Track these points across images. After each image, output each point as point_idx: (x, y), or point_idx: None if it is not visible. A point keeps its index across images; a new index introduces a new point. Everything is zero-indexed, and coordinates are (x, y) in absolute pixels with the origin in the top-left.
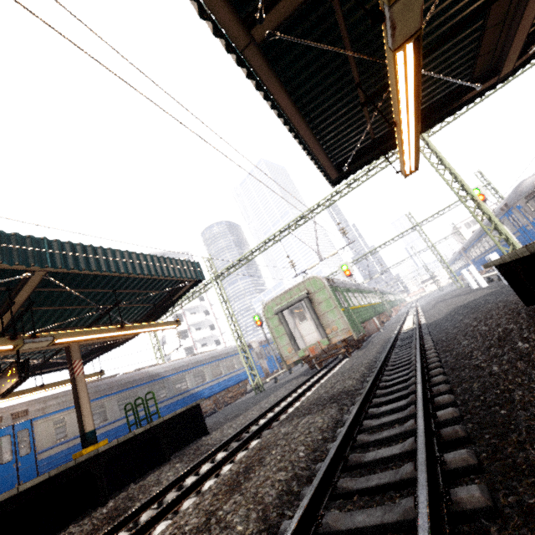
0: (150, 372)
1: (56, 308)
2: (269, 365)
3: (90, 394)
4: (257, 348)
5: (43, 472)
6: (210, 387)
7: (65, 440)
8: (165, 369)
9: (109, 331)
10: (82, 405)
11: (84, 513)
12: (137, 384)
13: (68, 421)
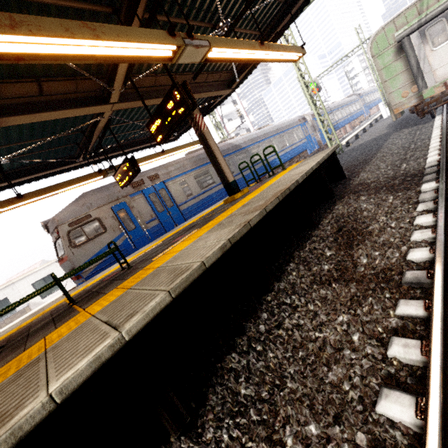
0: (232, 143)
1: (175, 20)
2: (321, 138)
3: (195, 162)
4: (310, 121)
5: (188, 218)
6: (280, 157)
7: (192, 197)
8: (243, 140)
9: (253, 47)
10: (217, 158)
11: (292, 236)
12: (226, 153)
13: (189, 183)
